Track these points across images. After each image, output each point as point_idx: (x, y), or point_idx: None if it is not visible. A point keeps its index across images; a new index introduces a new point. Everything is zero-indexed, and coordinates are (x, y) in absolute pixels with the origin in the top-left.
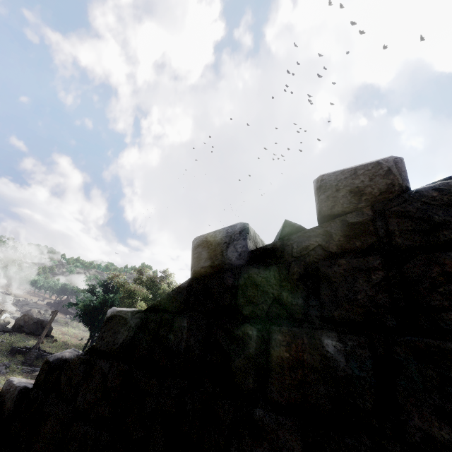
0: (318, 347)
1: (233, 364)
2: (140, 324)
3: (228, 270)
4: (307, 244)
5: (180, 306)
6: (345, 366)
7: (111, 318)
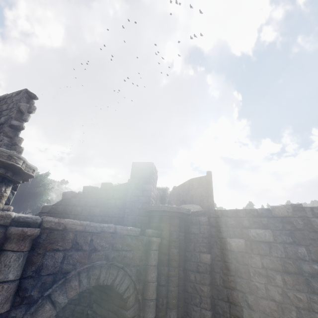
0: (77, 209)
1: (68, 211)
2: (51, 207)
3: (68, 199)
4: (80, 196)
5: (60, 204)
6: (79, 210)
7: (44, 206)
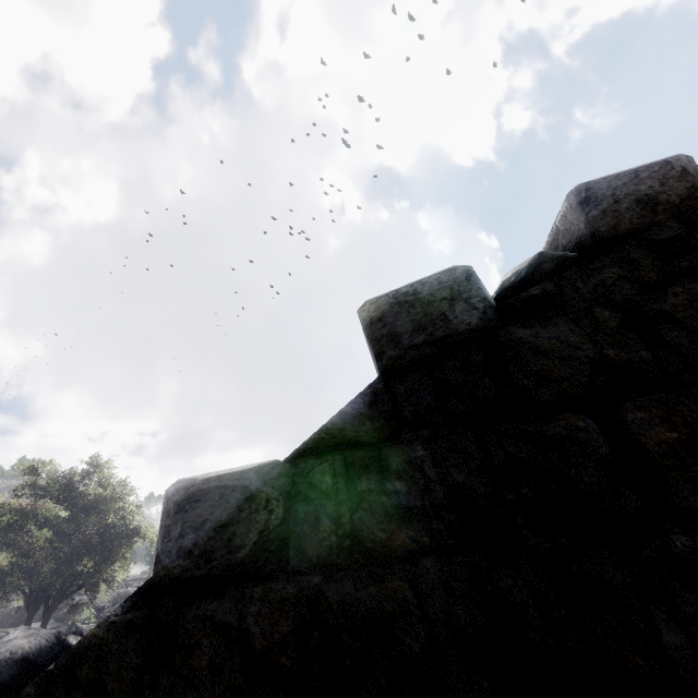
0: None
1: (577, 485)
2: (290, 488)
3: (469, 343)
4: (605, 278)
5: (387, 426)
6: None
7: (193, 499)
